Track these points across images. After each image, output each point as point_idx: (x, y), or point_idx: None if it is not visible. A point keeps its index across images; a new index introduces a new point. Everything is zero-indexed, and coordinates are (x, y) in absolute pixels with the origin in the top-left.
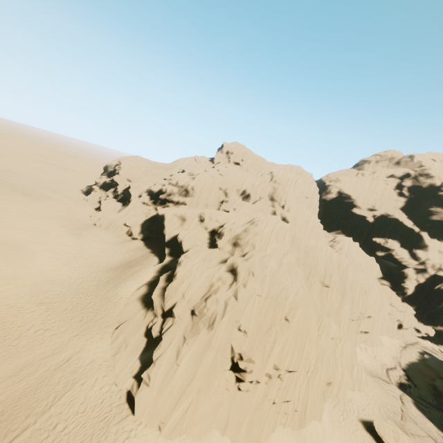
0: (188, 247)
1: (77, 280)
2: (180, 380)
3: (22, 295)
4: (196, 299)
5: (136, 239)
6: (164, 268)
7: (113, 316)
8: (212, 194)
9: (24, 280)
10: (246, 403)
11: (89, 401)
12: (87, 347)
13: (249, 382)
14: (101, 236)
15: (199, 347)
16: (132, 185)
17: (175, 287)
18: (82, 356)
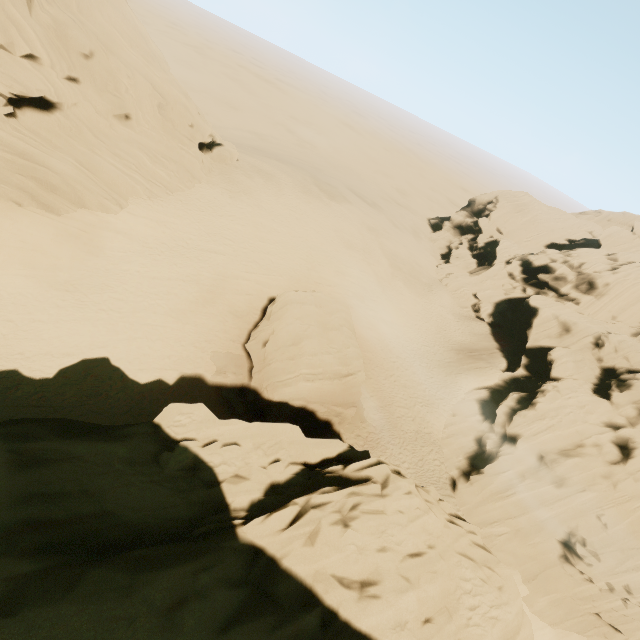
0: (560, 374)
1: (422, 347)
2: (505, 508)
3: (388, 342)
4: (553, 448)
5: (481, 320)
6: (513, 382)
7: (450, 404)
8: (638, 305)
9: (390, 329)
10: (563, 583)
11: (425, 462)
12: (427, 419)
13: (578, 571)
14: (446, 301)
15: (539, 497)
16: (503, 242)
17: (530, 418)
18: (422, 423)
